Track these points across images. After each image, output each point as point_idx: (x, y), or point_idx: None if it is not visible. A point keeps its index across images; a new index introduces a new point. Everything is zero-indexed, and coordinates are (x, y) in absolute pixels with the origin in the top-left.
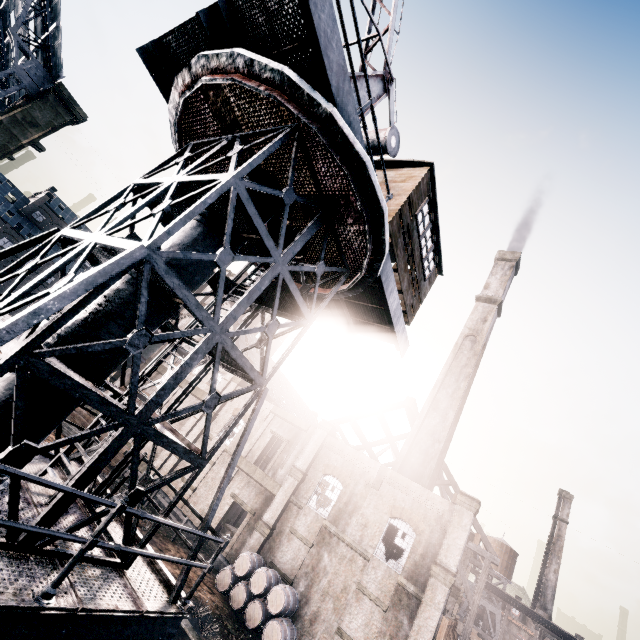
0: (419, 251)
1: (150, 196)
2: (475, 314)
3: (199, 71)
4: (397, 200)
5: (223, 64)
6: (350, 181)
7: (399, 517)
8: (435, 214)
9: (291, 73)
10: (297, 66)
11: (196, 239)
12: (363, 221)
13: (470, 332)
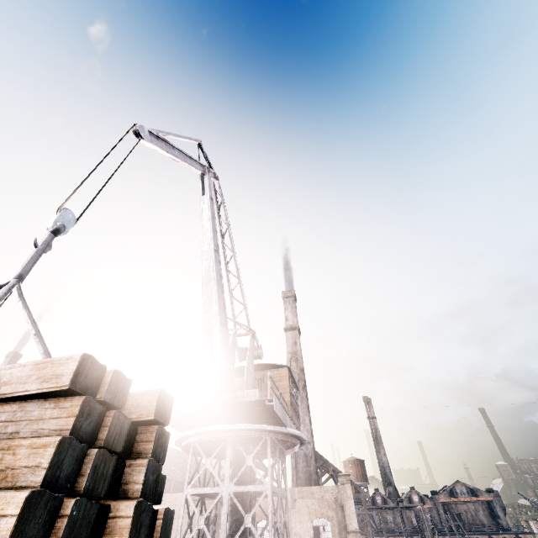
0: (294, 400)
1: (225, 509)
2: (289, 341)
3: (217, 431)
4: (286, 397)
5: (234, 430)
6: (295, 442)
7: (316, 517)
8: (292, 377)
9: (269, 427)
10: (259, 410)
11: (242, 507)
12: (299, 446)
13: (292, 355)
